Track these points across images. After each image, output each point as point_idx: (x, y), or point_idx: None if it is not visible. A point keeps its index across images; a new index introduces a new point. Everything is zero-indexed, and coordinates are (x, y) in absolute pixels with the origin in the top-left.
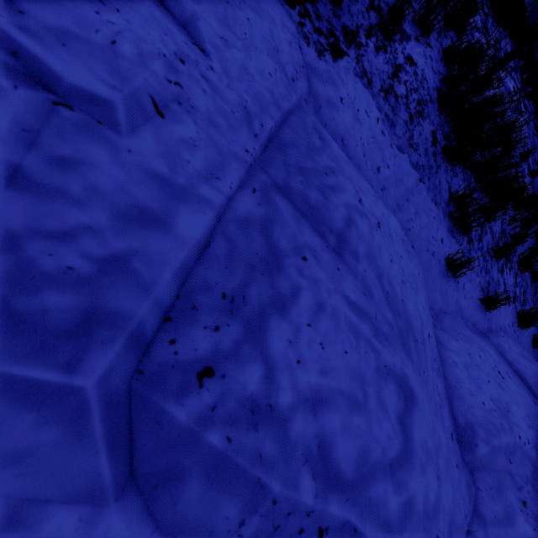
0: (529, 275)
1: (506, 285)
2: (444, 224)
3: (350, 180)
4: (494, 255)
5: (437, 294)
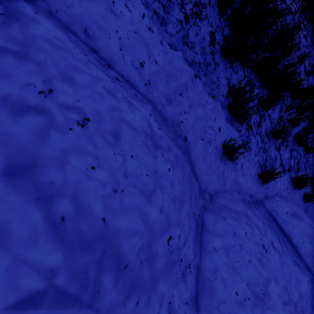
0: (302, 149)
1: (282, 159)
2: (222, 115)
3: (40, 66)
4: (271, 137)
5: (213, 177)
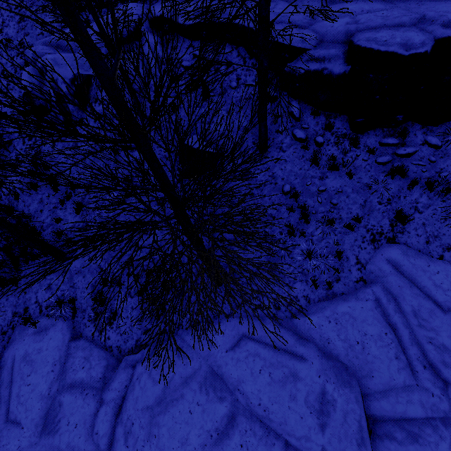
0: None
1: None
2: None
3: None
4: None
5: None
